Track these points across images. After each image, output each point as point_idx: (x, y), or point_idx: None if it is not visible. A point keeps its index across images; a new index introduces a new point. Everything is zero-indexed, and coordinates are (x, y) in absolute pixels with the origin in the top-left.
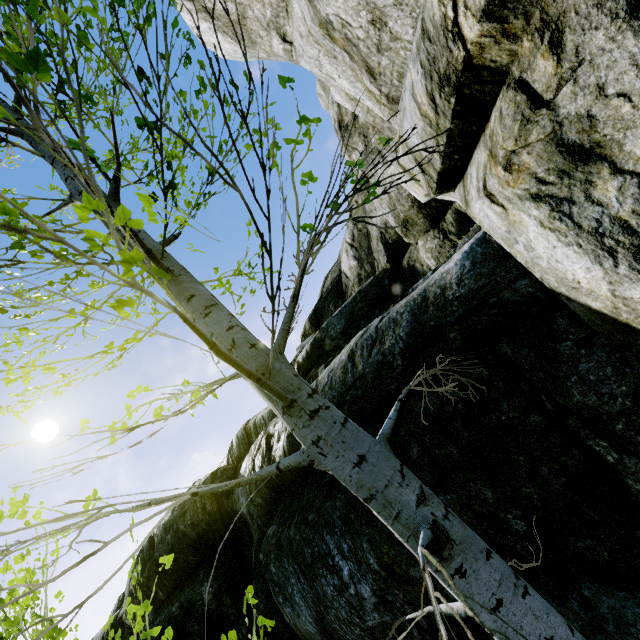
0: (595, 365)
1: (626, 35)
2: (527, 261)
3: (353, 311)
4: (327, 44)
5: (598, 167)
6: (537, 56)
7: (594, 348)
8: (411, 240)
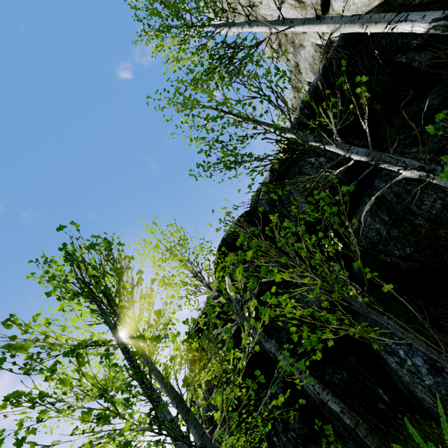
0: None
1: None
2: (355, 10)
3: None
4: None
5: None
6: None
7: None
8: None
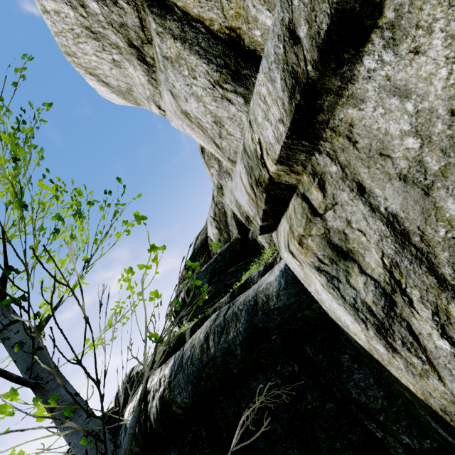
0: (363, 376)
1: (359, 202)
2: (317, 298)
3: (215, 268)
4: (187, 121)
5: (352, 264)
6: (312, 187)
7: (362, 364)
8: (252, 228)
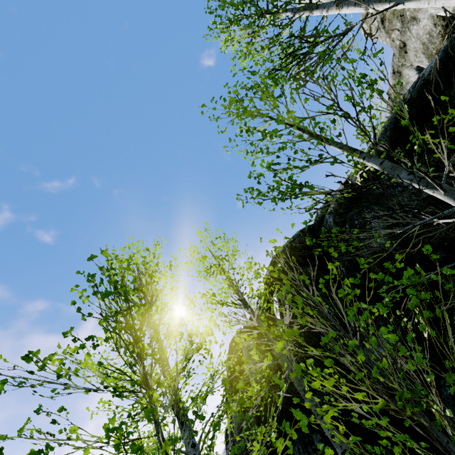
0: None
1: None
2: None
3: None
4: None
5: None
6: None
7: None
8: None
